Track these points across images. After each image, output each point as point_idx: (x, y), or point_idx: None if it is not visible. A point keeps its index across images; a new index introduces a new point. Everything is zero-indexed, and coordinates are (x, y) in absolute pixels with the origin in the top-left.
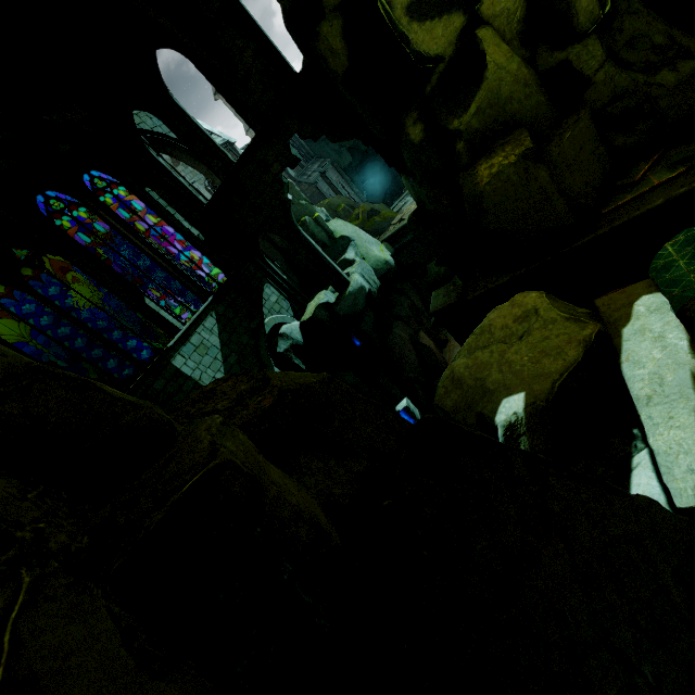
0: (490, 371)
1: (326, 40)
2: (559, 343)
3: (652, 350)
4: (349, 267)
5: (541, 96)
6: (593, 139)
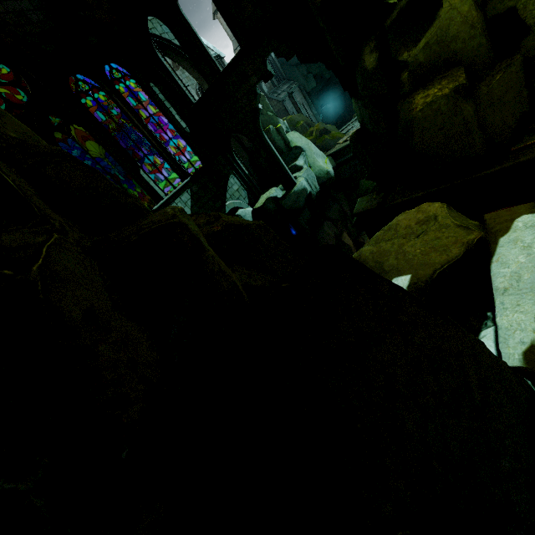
0: (388, 258)
1: None
2: (447, 243)
3: (518, 255)
4: (297, 172)
5: (483, 38)
6: (519, 83)
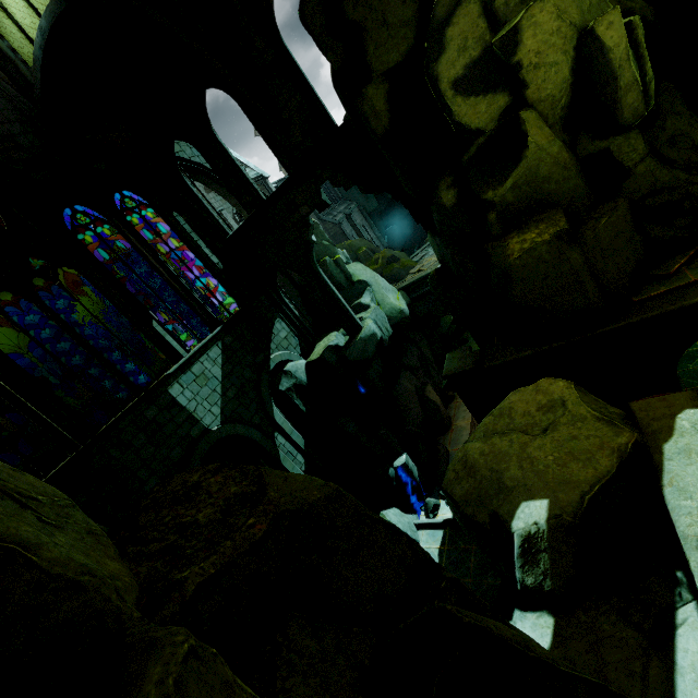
0: (508, 464)
1: (370, 101)
2: (590, 447)
3: None
4: (363, 312)
5: (579, 180)
6: (629, 228)
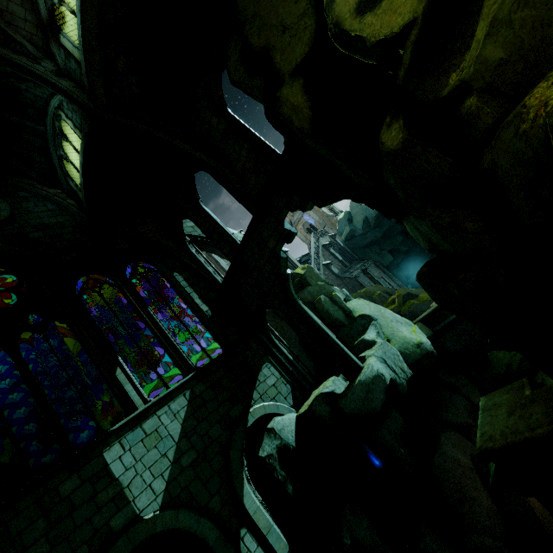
0: None
1: (287, 101)
2: None
3: None
4: (367, 349)
5: None
6: None
